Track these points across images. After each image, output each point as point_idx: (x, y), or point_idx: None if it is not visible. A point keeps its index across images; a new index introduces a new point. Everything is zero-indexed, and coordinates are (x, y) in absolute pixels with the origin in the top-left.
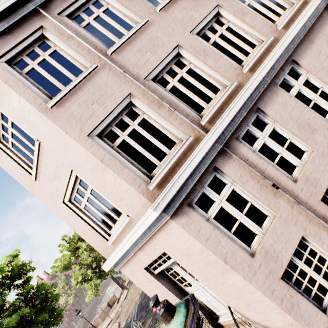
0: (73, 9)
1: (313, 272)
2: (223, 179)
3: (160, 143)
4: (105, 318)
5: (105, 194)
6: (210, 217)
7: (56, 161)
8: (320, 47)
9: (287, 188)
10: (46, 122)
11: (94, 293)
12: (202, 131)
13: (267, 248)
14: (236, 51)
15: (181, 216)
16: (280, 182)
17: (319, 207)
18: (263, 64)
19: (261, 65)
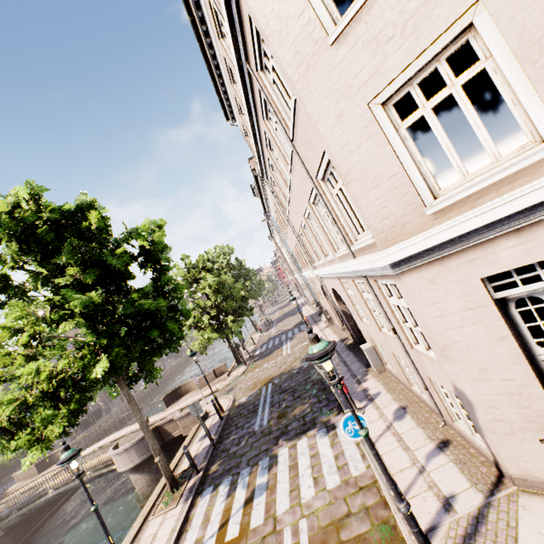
0: None
1: None
2: None
3: None
4: (205, 385)
5: (539, 73)
6: None
7: None
8: None
9: None
10: None
11: (200, 349)
12: None
13: None
14: None
15: None
16: None
17: None
18: None
19: None
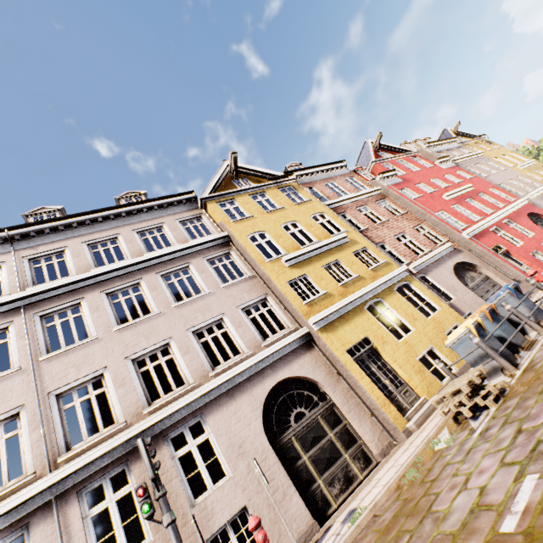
0: (51, 311)
1: None
2: (27, 542)
3: (7, 469)
4: None
5: None
6: None
7: None
8: (240, 407)
9: None
10: None
11: None
12: (49, 471)
13: None
14: (159, 385)
15: None
16: None
17: None
18: (156, 413)
19: (152, 414)
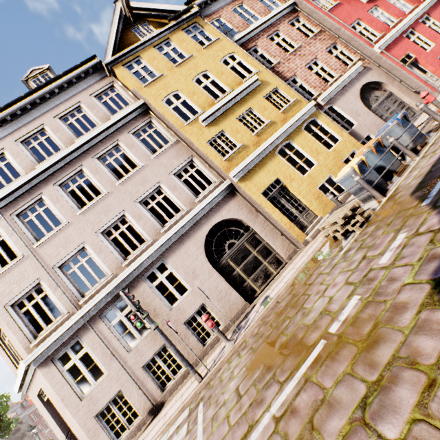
0: (22, 210)
1: (121, 415)
2: (83, 344)
3: (51, 313)
4: None
5: (12, 342)
6: (65, 369)
7: None
8: (188, 249)
9: (121, 356)
10: None
11: None
12: (76, 310)
13: (93, 395)
14: (127, 246)
15: (45, 367)
16: (118, 351)
17: (138, 371)
18: (130, 265)
19: (129, 266)
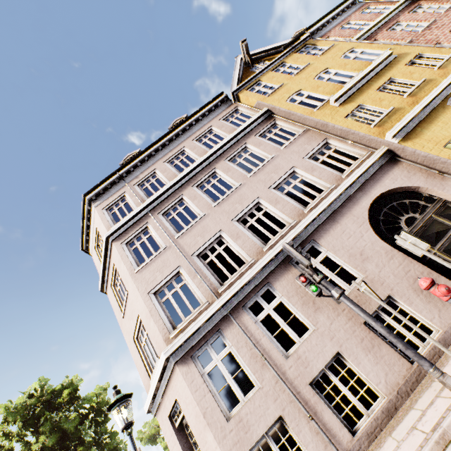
0: (166, 210)
1: None
2: (224, 341)
3: (189, 303)
4: None
5: (150, 336)
6: (205, 372)
7: (133, 306)
8: (345, 227)
9: (276, 362)
10: (131, 281)
11: None
12: (216, 298)
13: (242, 416)
14: (265, 232)
15: (184, 365)
16: (270, 354)
17: (304, 390)
18: (274, 247)
19: (272, 248)
